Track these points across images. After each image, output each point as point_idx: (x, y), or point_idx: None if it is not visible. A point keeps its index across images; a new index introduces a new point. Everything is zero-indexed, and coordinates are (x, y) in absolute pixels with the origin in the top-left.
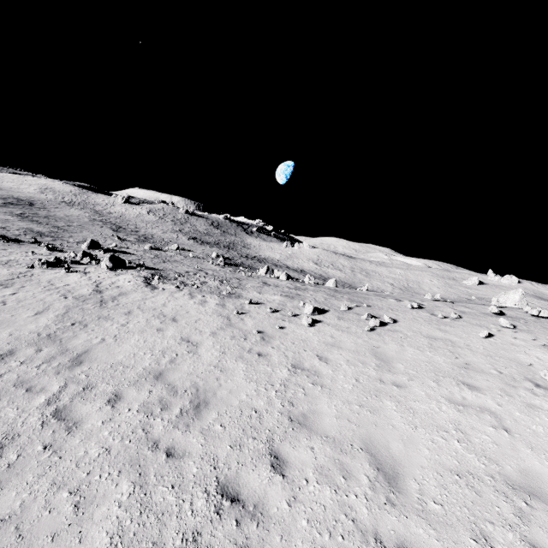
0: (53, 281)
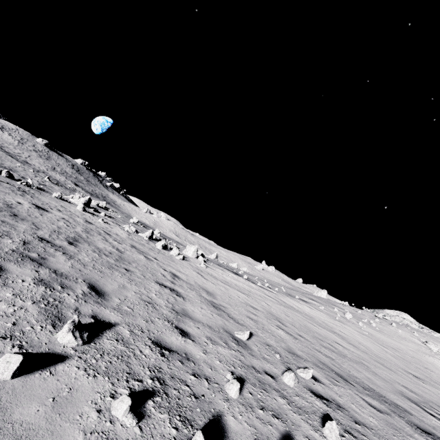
0: (234, 283)
